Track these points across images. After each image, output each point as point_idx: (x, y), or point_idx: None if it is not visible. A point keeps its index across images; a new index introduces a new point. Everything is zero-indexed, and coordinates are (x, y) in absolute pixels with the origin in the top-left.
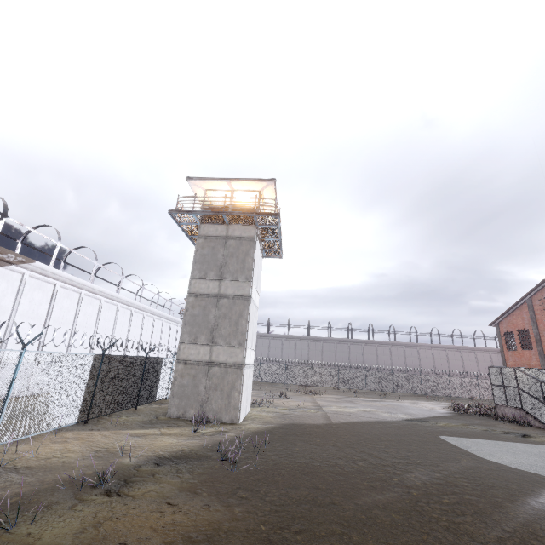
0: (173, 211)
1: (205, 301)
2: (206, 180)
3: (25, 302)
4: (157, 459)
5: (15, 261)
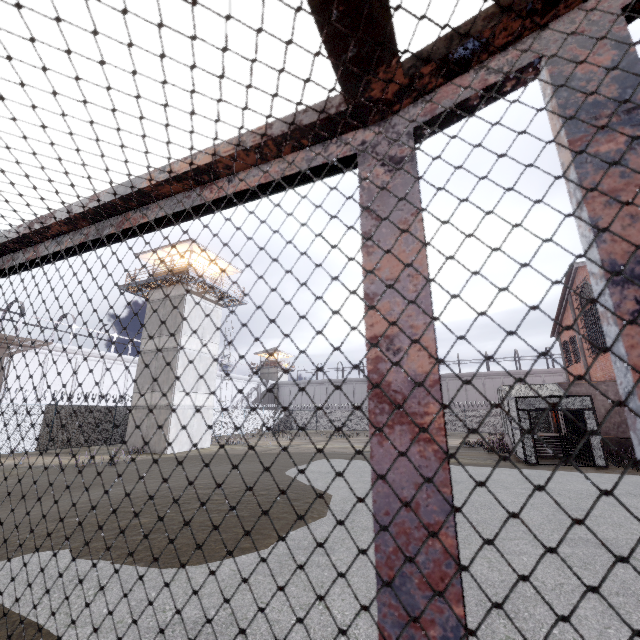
0: (121, 286)
1: (150, 356)
2: (147, 253)
3: (52, 374)
4: (39, 466)
5: (36, 345)
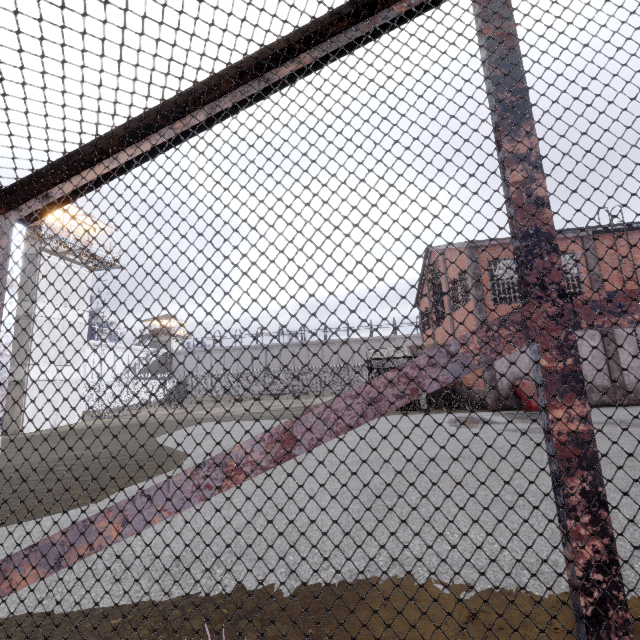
0: None
1: None
2: None
3: None
4: None
5: None
